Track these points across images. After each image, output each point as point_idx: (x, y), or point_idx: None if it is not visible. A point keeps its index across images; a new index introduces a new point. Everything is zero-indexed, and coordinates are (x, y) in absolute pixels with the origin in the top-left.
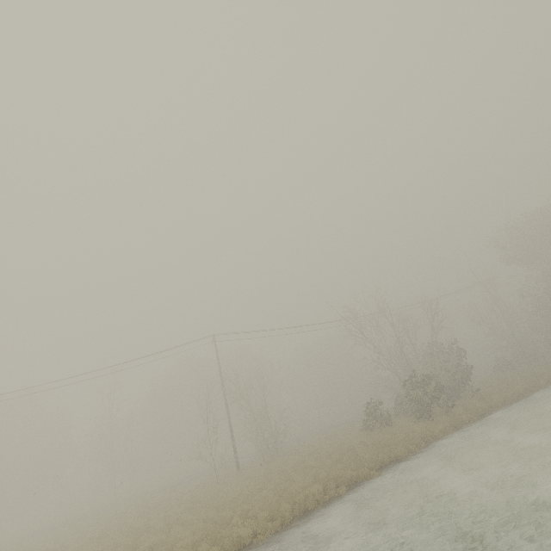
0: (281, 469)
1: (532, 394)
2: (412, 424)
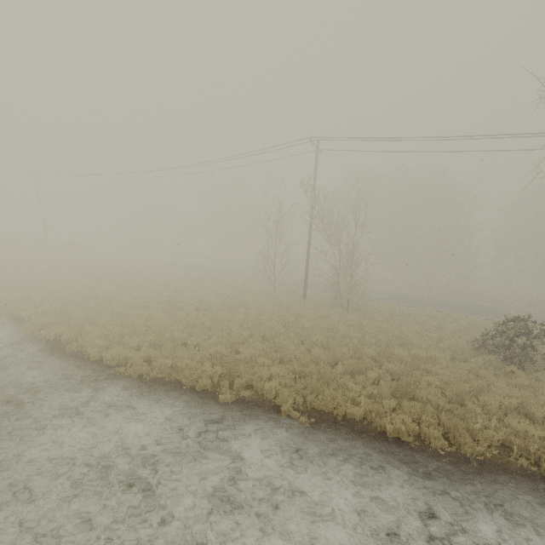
0: (298, 322)
1: None
2: None
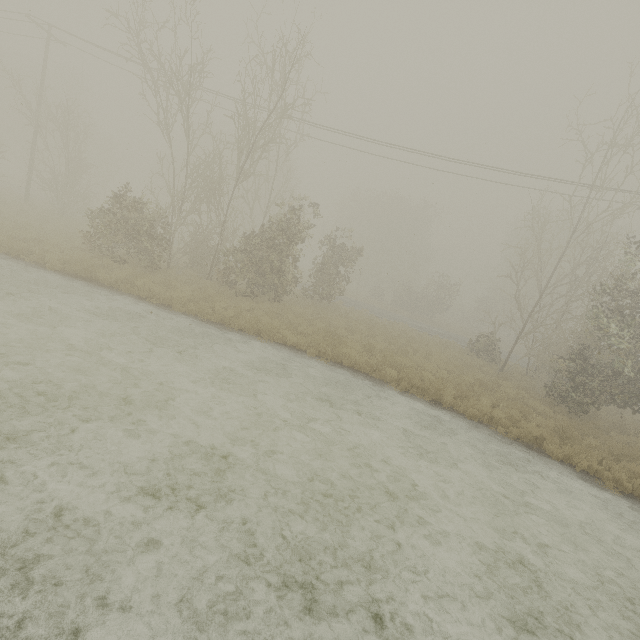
0: None
1: (216, 326)
2: (78, 245)
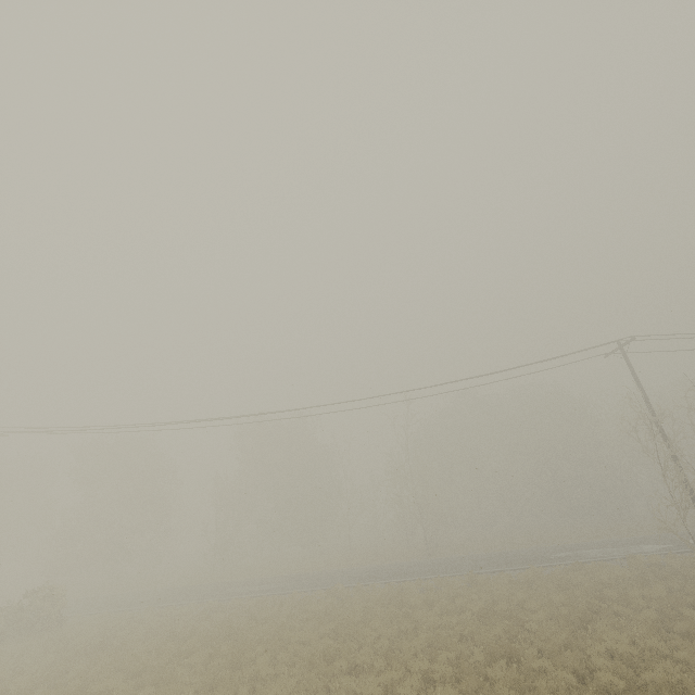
0: None
1: None
2: None
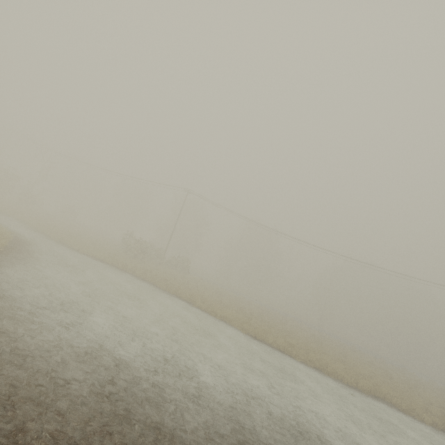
0: None
1: None
2: None
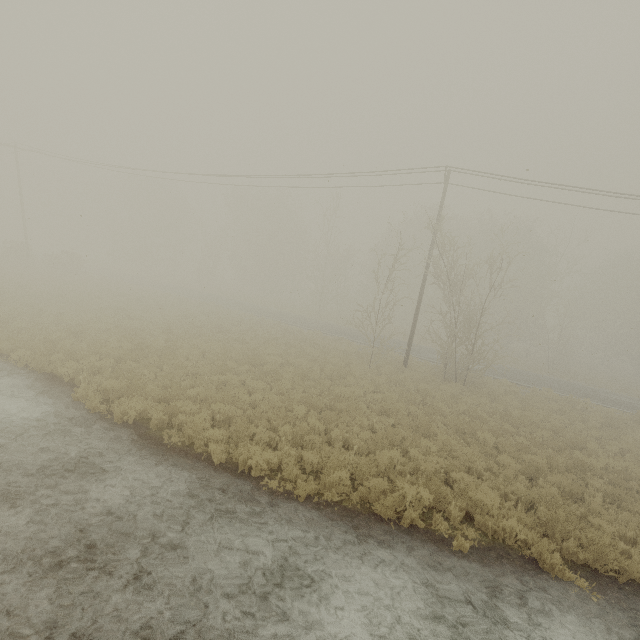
0: (436, 406)
1: None
2: None
